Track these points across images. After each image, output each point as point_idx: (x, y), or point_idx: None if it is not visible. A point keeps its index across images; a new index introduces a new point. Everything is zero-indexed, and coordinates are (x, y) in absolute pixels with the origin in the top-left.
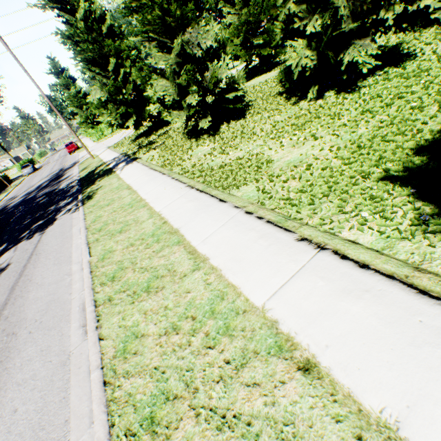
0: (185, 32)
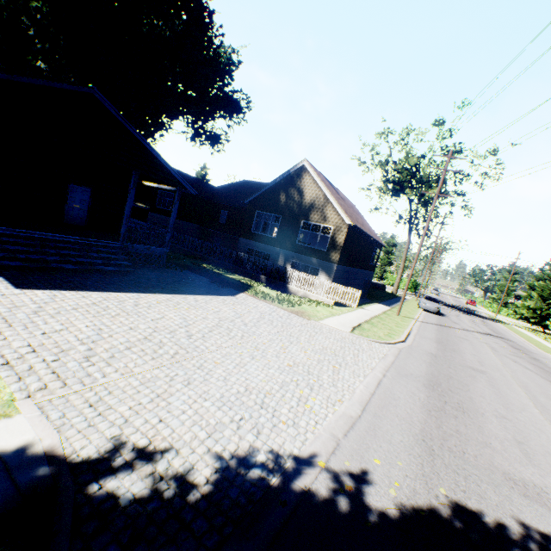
0: None
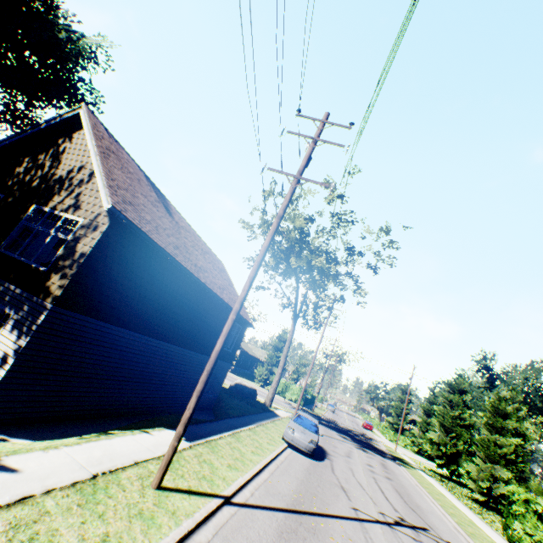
0: (496, 463)
